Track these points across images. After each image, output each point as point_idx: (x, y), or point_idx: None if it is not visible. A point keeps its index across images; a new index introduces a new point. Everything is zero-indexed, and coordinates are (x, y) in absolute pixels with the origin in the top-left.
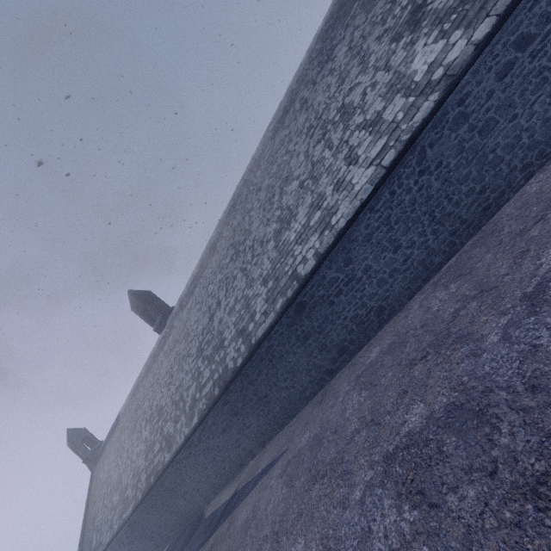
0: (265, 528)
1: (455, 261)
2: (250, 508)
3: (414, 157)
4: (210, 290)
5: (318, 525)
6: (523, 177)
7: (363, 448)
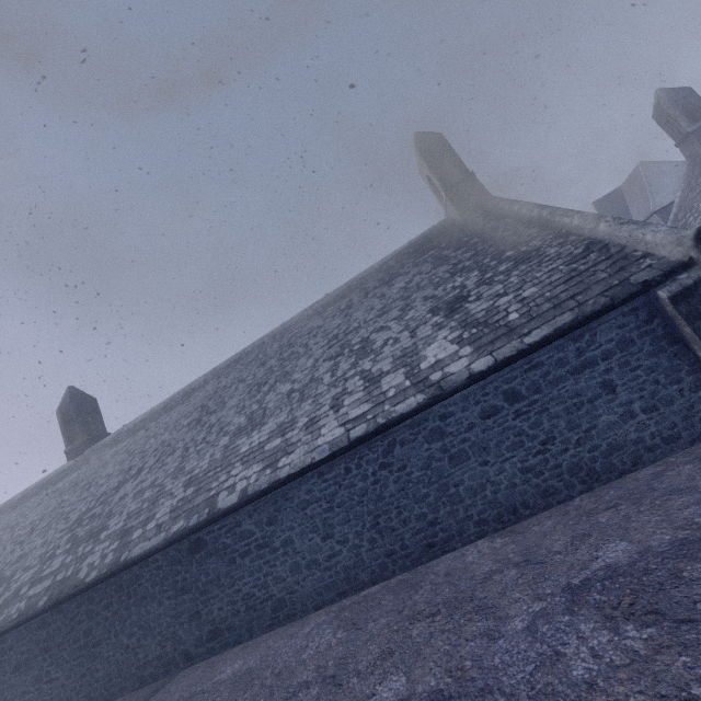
0: None
1: (374, 593)
2: None
3: (383, 444)
4: (148, 445)
5: None
6: (476, 532)
7: None
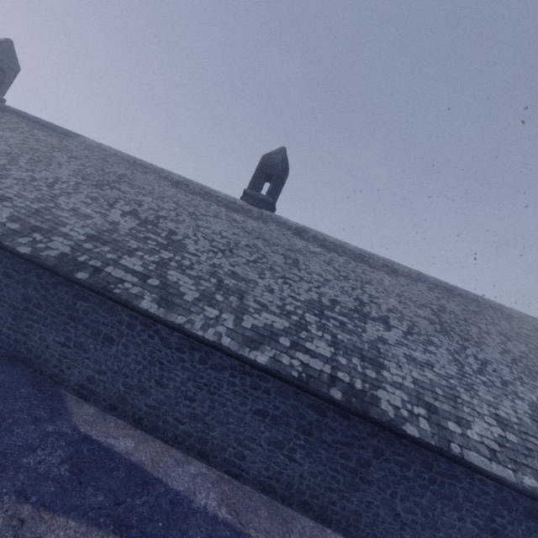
0: None
1: None
2: None
3: None
4: (370, 291)
5: None
6: None
7: None
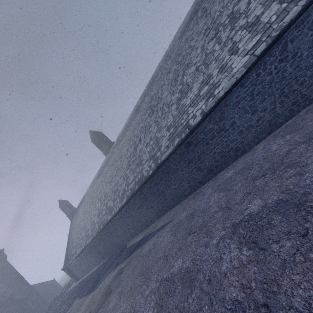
0: (160, 253)
1: (292, 121)
2: (151, 244)
3: (278, 49)
4: (135, 133)
5: (191, 254)
6: None
7: (220, 220)
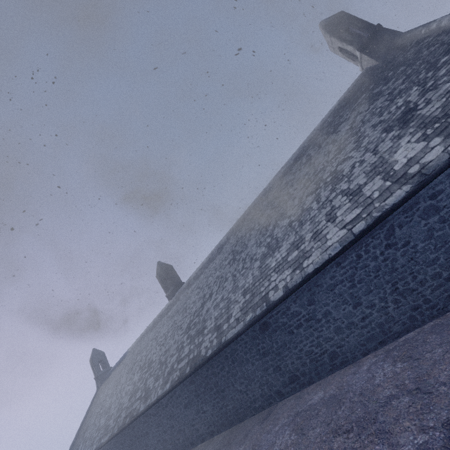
0: None
1: (412, 337)
2: None
3: (383, 231)
4: (209, 281)
5: None
6: None
7: None
